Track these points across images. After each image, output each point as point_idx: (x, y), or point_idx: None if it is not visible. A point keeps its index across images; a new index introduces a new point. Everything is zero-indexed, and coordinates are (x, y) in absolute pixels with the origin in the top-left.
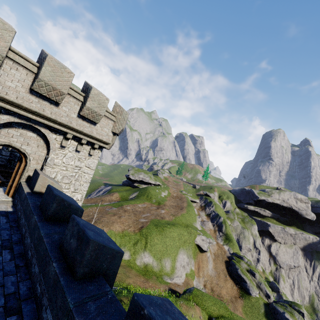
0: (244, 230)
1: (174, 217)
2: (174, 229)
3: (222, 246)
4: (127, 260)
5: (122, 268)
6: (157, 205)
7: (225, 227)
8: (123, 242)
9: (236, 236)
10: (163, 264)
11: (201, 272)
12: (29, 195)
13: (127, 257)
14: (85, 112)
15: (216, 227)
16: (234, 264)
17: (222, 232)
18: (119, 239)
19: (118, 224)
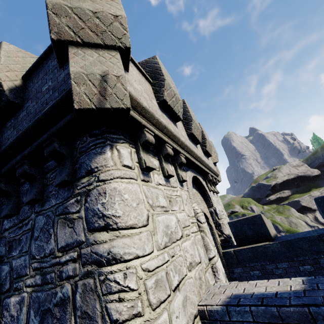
0: (290, 219)
1: None
2: None
3: None
4: None
5: None
6: None
7: (280, 225)
8: None
9: None
10: None
11: None
12: (284, 239)
13: None
14: (207, 147)
15: None
16: None
17: (282, 231)
18: None
19: None
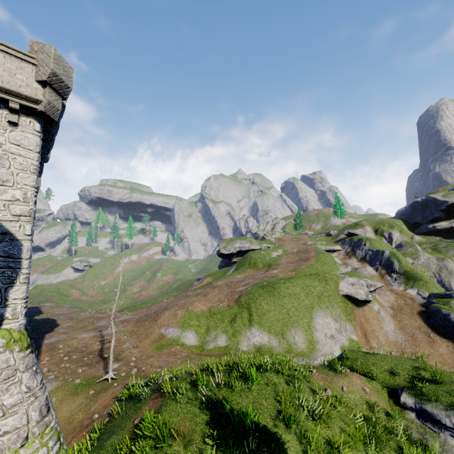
0: (445, 262)
1: (295, 272)
2: (293, 283)
3: (404, 291)
4: (223, 347)
5: (214, 358)
6: (266, 269)
7: (398, 263)
8: (212, 323)
9: (433, 278)
10: (289, 340)
11: (374, 340)
12: None
13: (222, 343)
14: None
15: (382, 269)
16: (437, 309)
17: (395, 272)
18: (205, 321)
19: (201, 303)
